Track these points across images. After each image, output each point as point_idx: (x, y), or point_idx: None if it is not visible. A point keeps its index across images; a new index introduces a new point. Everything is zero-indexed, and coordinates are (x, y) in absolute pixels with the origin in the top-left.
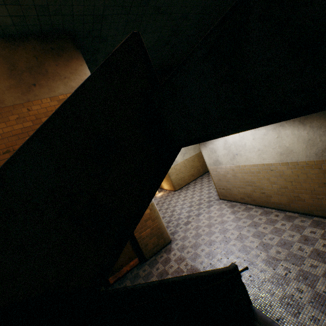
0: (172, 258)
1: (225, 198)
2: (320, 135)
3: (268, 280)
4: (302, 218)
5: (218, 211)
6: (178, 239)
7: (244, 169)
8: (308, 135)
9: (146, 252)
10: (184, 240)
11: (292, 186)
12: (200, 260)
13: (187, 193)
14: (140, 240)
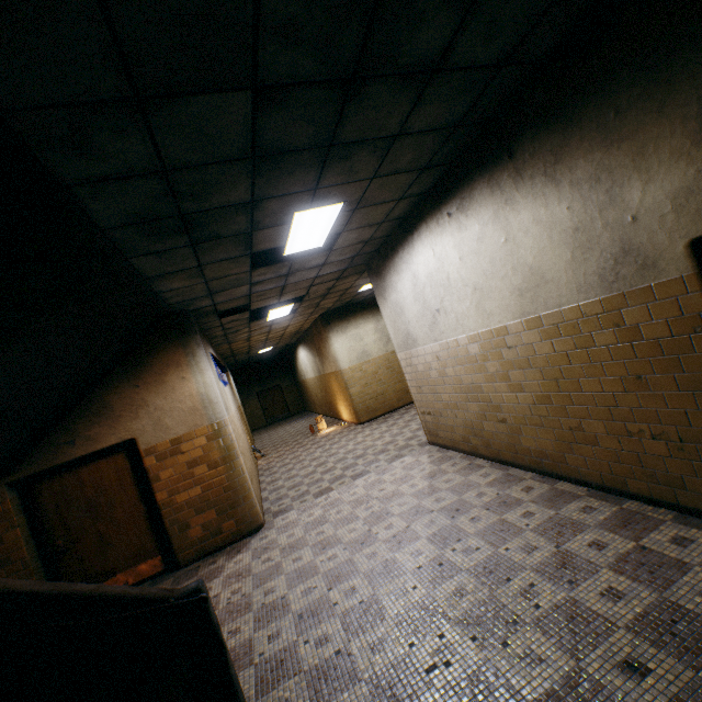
0: (226, 570)
1: (436, 441)
2: (600, 206)
3: (370, 679)
4: (591, 502)
5: (404, 470)
6: (276, 526)
7: (457, 351)
8: (573, 215)
9: (182, 545)
10: (284, 529)
11: (560, 395)
12: (272, 584)
13: (376, 428)
14: (169, 511)
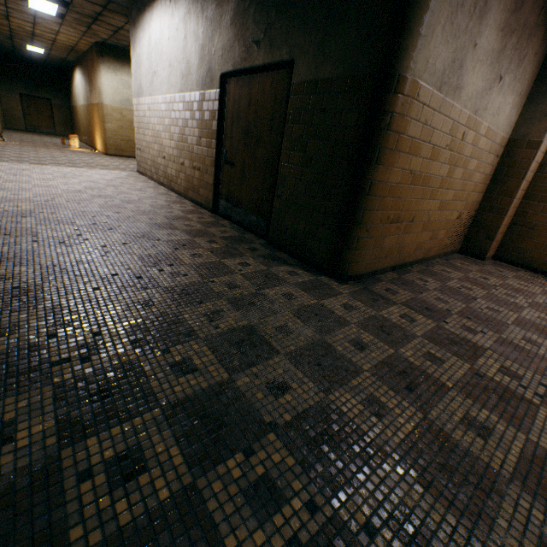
0: None
1: (140, 170)
2: (210, 39)
3: (3, 198)
4: (174, 198)
5: (106, 173)
6: None
7: (157, 107)
8: (203, 38)
9: None
10: None
11: (182, 144)
12: None
13: (115, 160)
14: None
